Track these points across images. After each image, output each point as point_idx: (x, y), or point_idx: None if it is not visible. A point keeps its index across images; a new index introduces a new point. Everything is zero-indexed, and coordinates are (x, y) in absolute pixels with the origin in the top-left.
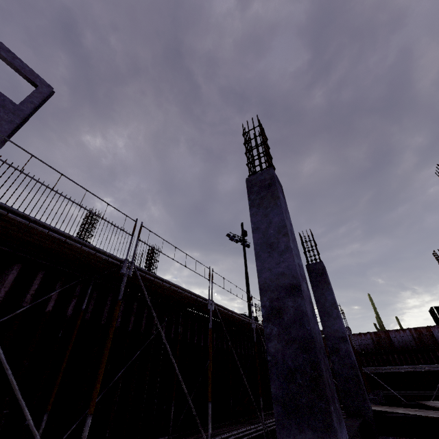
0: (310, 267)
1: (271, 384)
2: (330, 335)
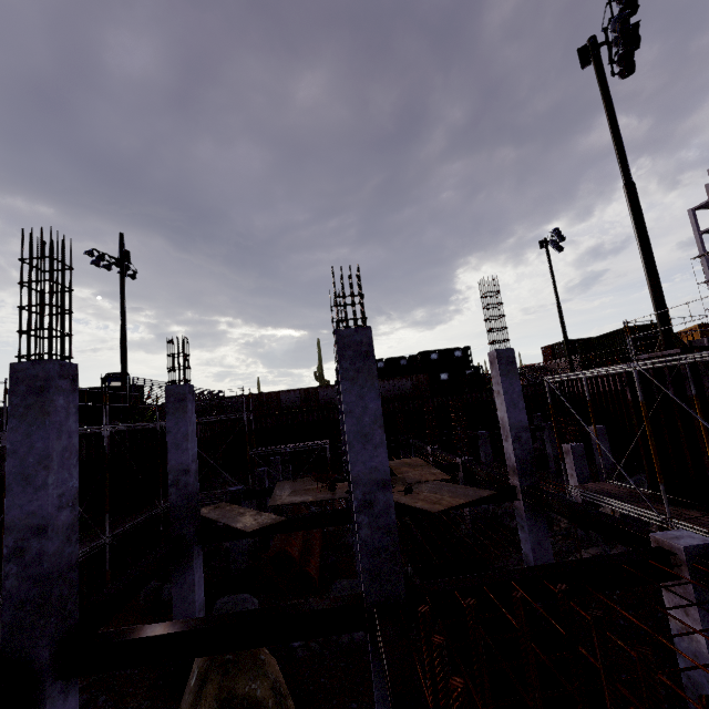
0: (170, 390)
1: (3, 614)
2: (174, 468)
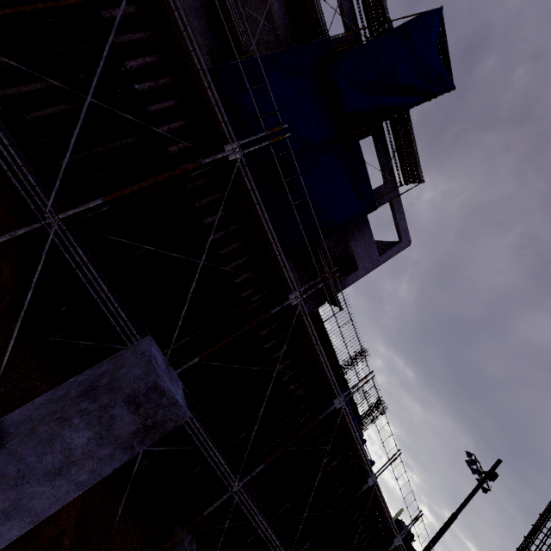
0: None
1: None
2: None
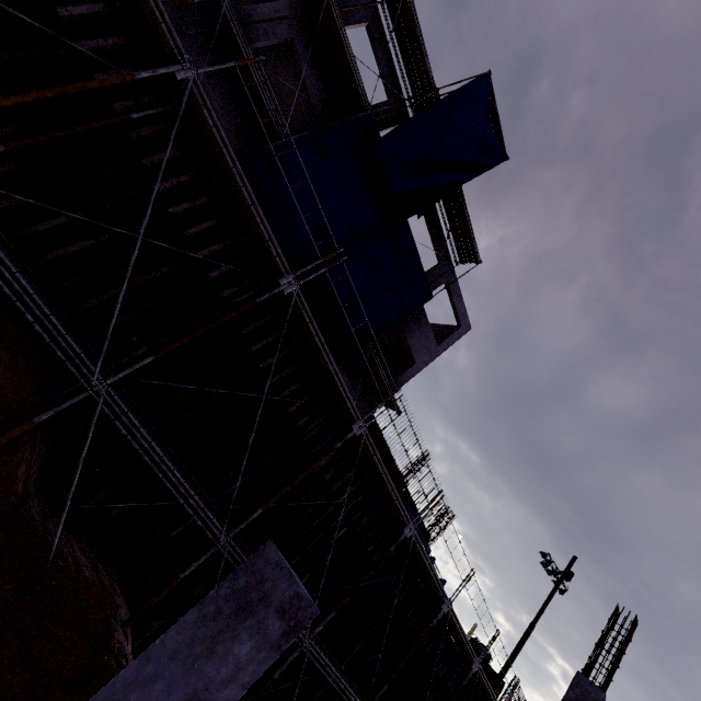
0: None
1: None
2: None
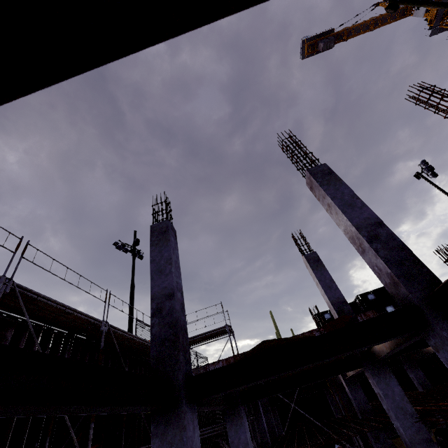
0: (154, 227)
1: None
2: (157, 294)
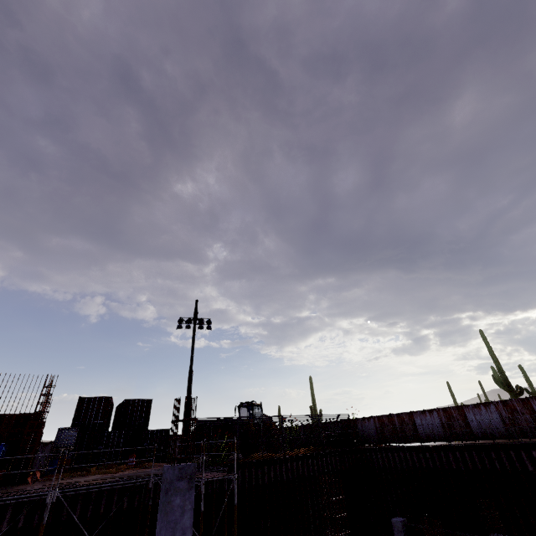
0: None
1: None
2: None
